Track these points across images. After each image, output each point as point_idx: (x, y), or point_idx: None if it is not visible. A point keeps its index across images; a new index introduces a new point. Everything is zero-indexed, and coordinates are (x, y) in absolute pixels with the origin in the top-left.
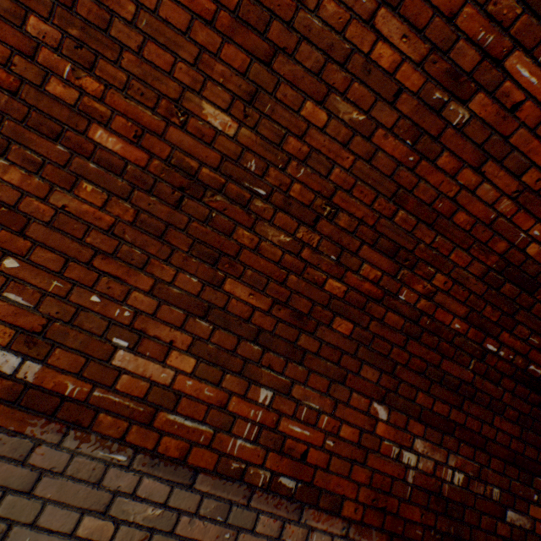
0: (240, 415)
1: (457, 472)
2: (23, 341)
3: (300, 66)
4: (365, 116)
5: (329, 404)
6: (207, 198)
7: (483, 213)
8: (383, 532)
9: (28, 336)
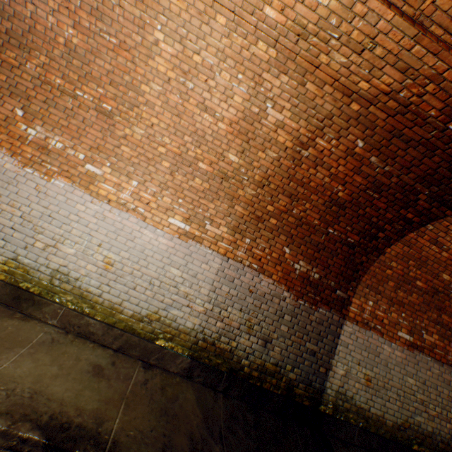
0: (448, 350)
1: None
2: (408, 332)
3: None
4: None
5: None
6: (438, 294)
7: None
8: None
9: (408, 331)
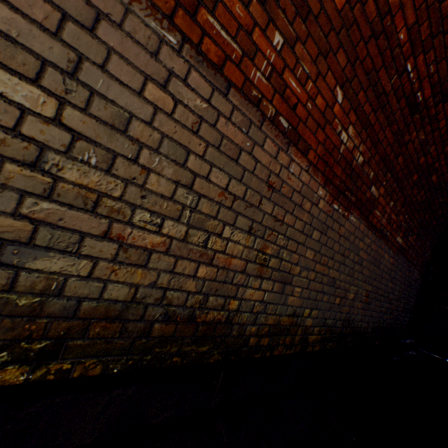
0: (260, 50)
1: (361, 156)
2: None
3: None
4: None
5: (314, 74)
6: None
7: None
8: (323, 177)
9: None
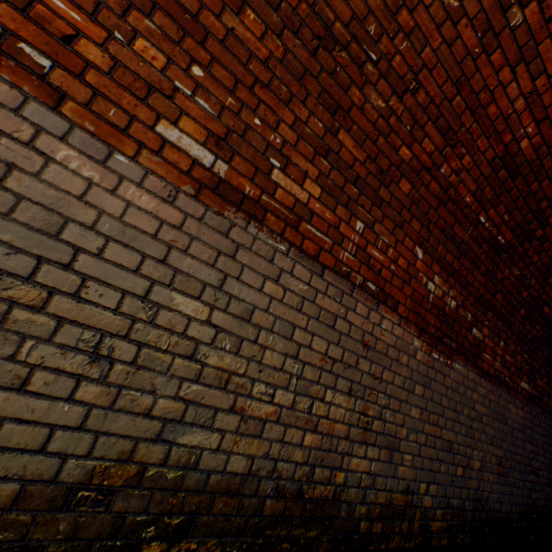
0: (346, 236)
1: (453, 300)
2: (213, 143)
3: None
4: (458, 4)
5: (393, 242)
6: (335, 52)
7: (505, 109)
8: (416, 327)
9: (216, 140)
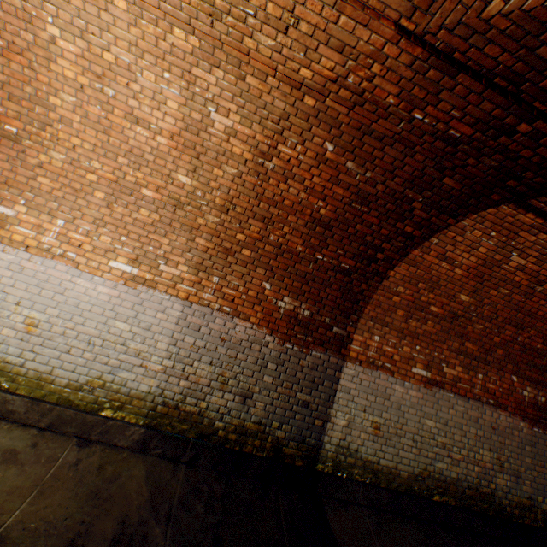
0: (475, 382)
1: (542, 397)
2: (425, 367)
3: (490, 283)
4: (508, 291)
5: (498, 377)
6: (458, 319)
7: (546, 310)
8: (520, 416)
9: (425, 366)
